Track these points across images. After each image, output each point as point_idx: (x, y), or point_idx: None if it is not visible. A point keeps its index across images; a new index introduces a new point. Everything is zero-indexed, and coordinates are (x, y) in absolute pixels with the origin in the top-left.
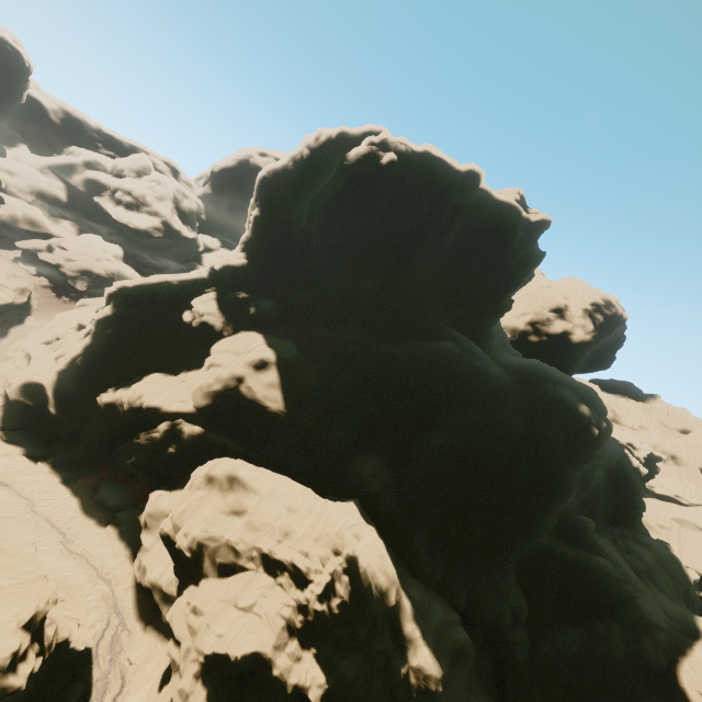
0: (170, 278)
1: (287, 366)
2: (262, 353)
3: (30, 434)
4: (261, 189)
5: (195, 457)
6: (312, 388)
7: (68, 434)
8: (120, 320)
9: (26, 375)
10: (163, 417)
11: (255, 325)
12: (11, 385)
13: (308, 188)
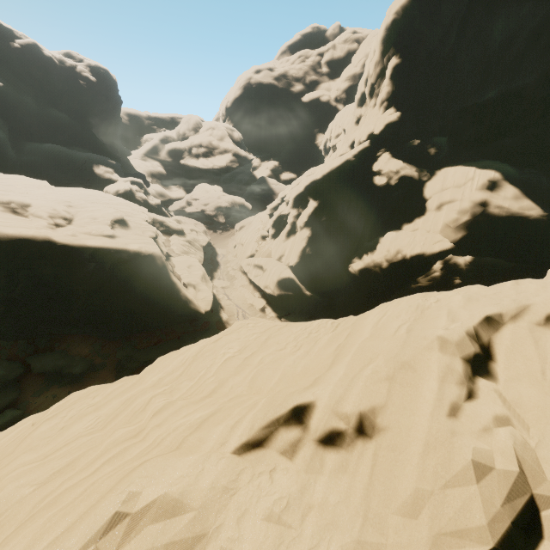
0: (347, 156)
1: (513, 178)
2: (486, 175)
3: (297, 315)
4: (390, 36)
5: (473, 283)
6: (548, 188)
7: (324, 307)
8: (325, 208)
9: (275, 276)
10: (428, 260)
11: (435, 164)
12: (268, 286)
13: (445, 3)
